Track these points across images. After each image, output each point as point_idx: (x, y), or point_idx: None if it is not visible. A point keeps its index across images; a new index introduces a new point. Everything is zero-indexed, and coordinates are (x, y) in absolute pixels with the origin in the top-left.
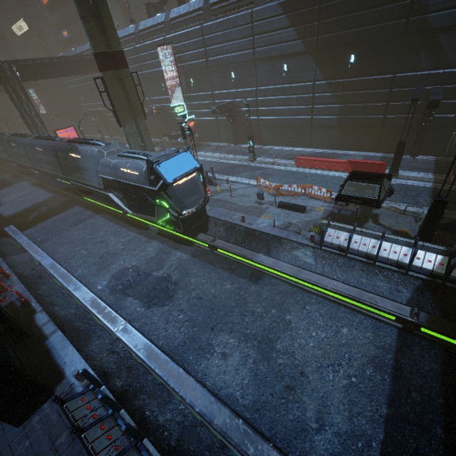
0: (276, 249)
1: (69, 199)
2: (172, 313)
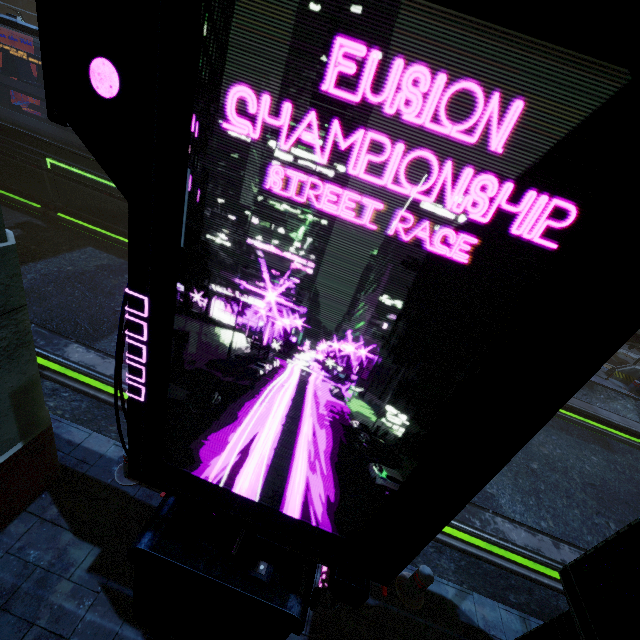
0: (587, 398)
1: (35, 219)
2: (597, 522)
